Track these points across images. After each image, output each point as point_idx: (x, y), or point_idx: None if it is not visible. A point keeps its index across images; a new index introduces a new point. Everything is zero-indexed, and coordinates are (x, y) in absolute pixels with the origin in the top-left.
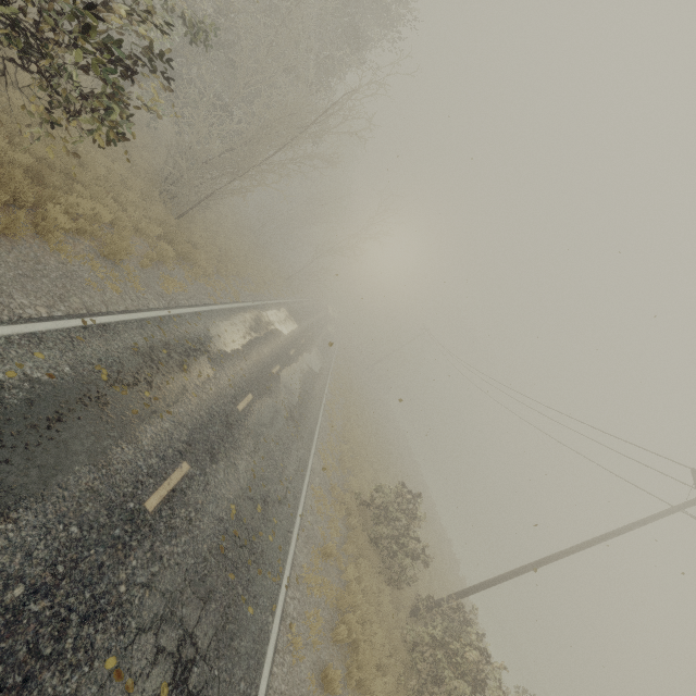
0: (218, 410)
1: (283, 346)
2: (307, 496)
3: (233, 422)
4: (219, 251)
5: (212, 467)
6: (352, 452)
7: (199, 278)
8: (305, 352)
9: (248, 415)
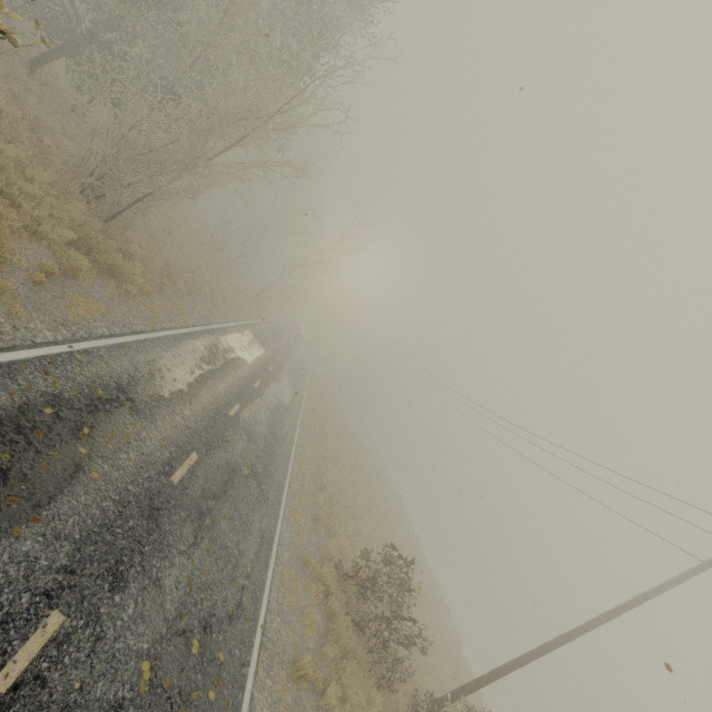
0: (136, 491)
1: (245, 378)
2: (272, 587)
3: (161, 505)
4: (166, 264)
5: (113, 599)
6: (330, 500)
7: (132, 298)
8: (272, 382)
9: (188, 487)
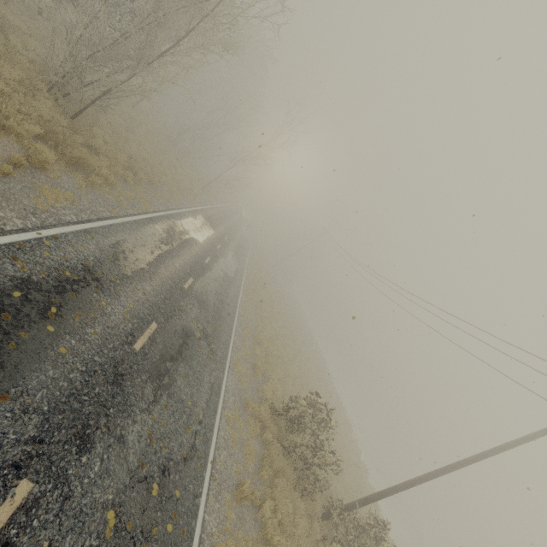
0: (102, 361)
1: (197, 255)
2: (220, 427)
3: (125, 371)
4: (129, 158)
5: (80, 460)
6: (265, 351)
7: (98, 188)
8: (220, 258)
9: (149, 353)
